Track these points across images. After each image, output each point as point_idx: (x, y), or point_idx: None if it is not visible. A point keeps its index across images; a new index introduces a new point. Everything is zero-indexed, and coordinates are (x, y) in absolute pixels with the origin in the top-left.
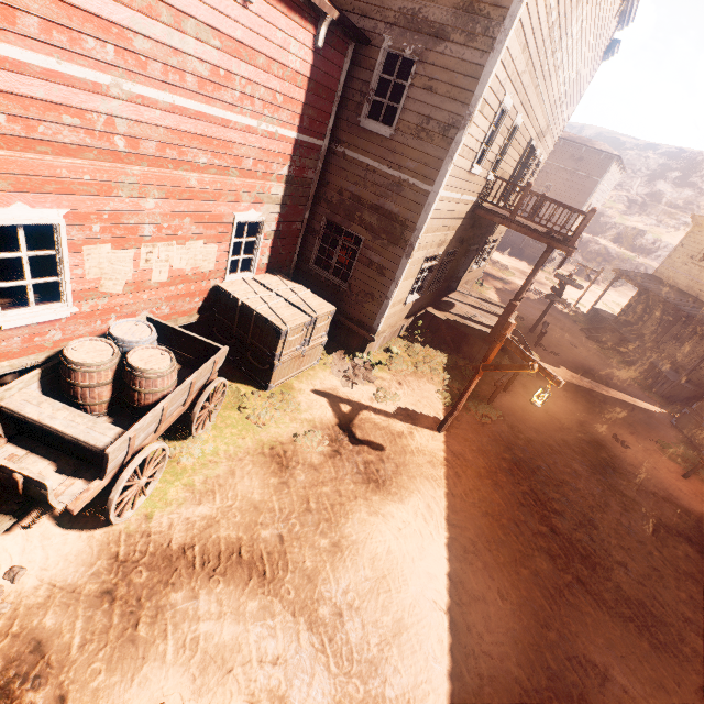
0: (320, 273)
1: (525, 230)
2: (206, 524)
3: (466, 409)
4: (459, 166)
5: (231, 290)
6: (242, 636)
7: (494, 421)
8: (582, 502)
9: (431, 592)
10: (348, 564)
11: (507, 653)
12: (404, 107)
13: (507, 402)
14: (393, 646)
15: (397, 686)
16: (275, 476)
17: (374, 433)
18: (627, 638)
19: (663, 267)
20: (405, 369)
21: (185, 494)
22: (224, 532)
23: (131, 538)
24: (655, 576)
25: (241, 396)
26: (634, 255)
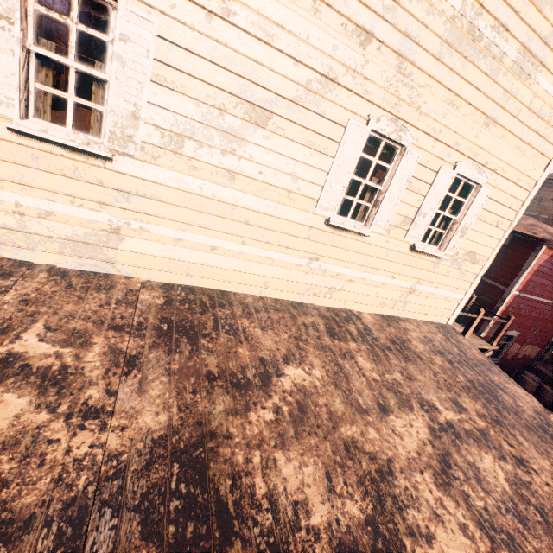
0: None
1: None
2: None
3: None
4: None
5: (540, 369)
6: None
7: None
8: None
9: None
10: None
11: None
12: None
13: None
14: None
15: None
16: None
17: None
18: None
19: None
20: None
21: None
22: None
23: None
24: None
25: None
26: None
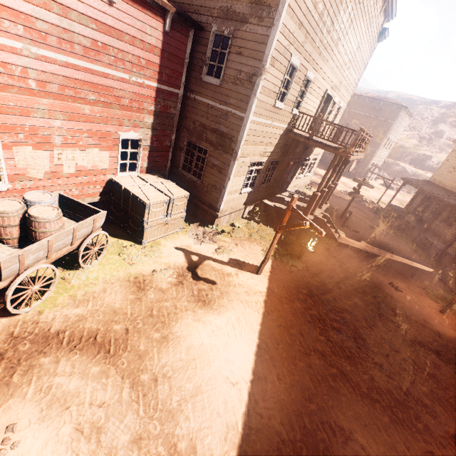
0: (185, 174)
1: (319, 144)
2: (78, 319)
3: (281, 262)
4: (263, 101)
5: (119, 181)
6: (83, 387)
7: (300, 270)
8: (356, 323)
9: (226, 371)
10: (170, 350)
11: (274, 415)
12: (226, 66)
13: (313, 258)
14: (189, 403)
15: (185, 429)
16: (133, 294)
17: (210, 273)
18: (372, 413)
19: (436, 175)
20: (242, 236)
21: (69, 301)
22: (89, 325)
23: (25, 324)
24: (404, 375)
25: (123, 247)
26: (424, 172)
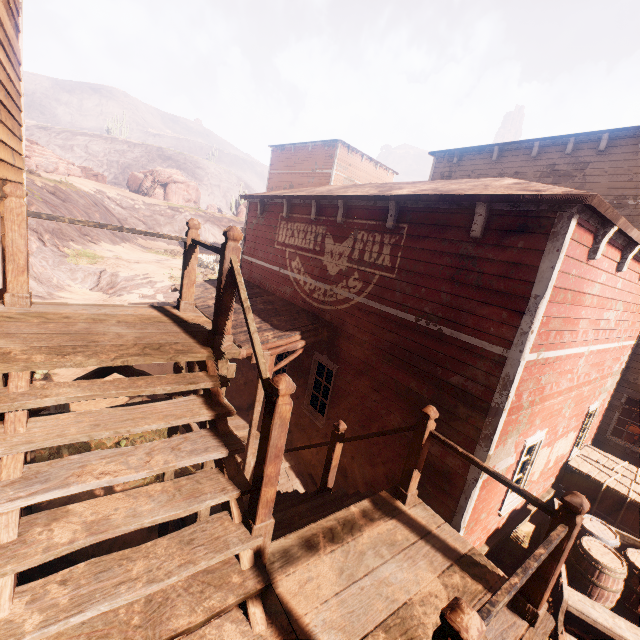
0: (624, 445)
1: None
2: None
3: None
4: None
5: (586, 471)
6: None
7: None
8: None
9: None
10: None
11: None
12: None
13: None
14: None
15: None
16: None
17: None
18: None
19: None
20: None
21: None
22: None
23: None
24: None
25: None
26: None
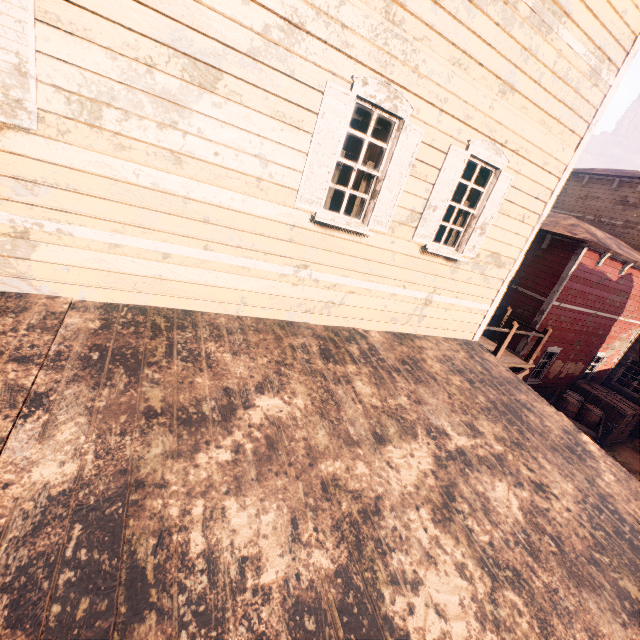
0: (621, 388)
1: None
2: None
3: None
4: None
5: (585, 387)
6: None
7: None
8: None
9: None
10: None
11: None
12: None
13: None
14: None
15: None
16: None
17: None
18: None
19: None
20: None
21: None
22: None
23: None
24: None
25: None
26: None
